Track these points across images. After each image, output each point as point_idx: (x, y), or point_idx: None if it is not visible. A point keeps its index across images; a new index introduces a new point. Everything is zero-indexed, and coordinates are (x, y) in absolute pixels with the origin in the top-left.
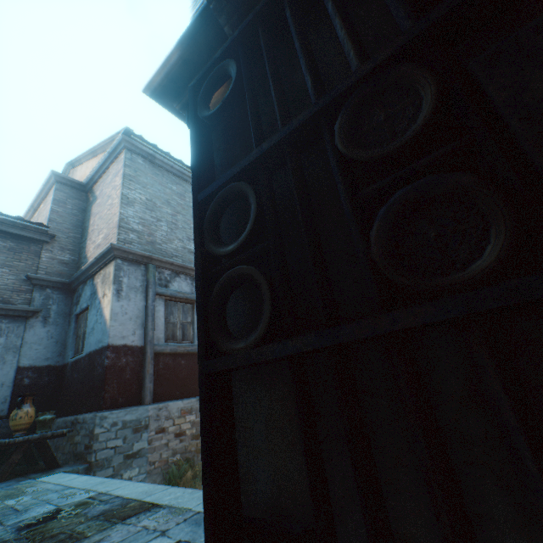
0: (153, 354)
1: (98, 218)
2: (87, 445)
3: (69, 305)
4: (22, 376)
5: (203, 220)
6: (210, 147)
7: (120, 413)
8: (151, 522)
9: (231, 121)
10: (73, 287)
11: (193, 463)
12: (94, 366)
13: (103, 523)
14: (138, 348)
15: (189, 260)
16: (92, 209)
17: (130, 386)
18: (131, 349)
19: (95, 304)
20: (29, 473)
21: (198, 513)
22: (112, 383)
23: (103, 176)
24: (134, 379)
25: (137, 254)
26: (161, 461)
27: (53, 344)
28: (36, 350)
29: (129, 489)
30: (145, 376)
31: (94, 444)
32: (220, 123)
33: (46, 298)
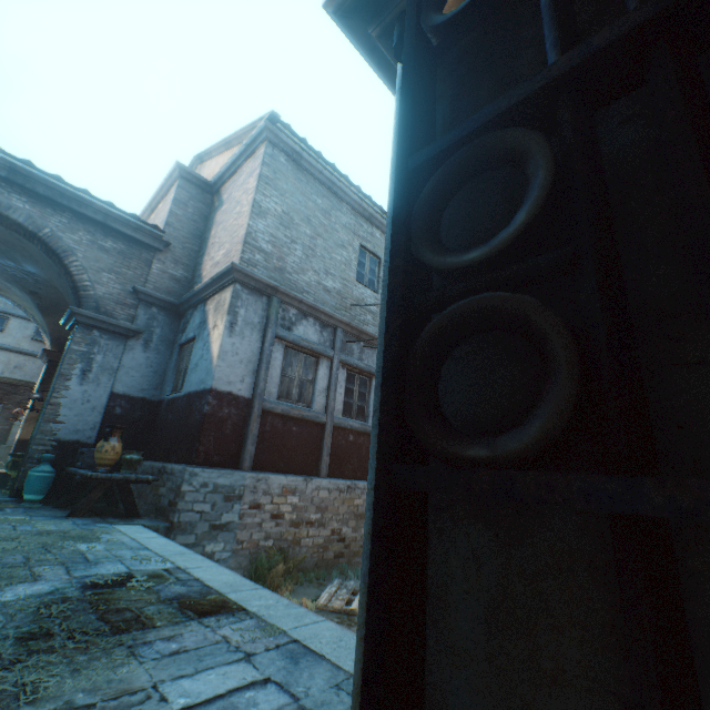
0: (261, 411)
1: (221, 229)
2: (172, 501)
3: (175, 331)
4: (115, 403)
5: (411, 204)
6: (433, 86)
7: (213, 474)
8: (234, 633)
9: (473, 45)
10: (181, 310)
11: (286, 555)
12: (192, 411)
13: (177, 614)
14: (245, 399)
15: (322, 300)
16: (216, 216)
17: (228, 444)
18: (236, 400)
19: (203, 335)
20: (107, 516)
21: (295, 642)
22: (209, 436)
23: (234, 175)
24: (234, 437)
25: (260, 282)
26: (250, 543)
27: (151, 374)
28: (132, 377)
29: (211, 574)
30: (247, 436)
31: (179, 502)
32: (465, 34)
33: (150, 318)
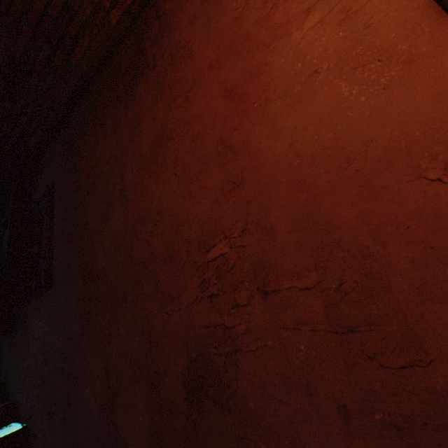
0: None
1: None
2: None
3: None
4: None
5: None
6: None
7: None
8: None
9: None
10: None
11: None
12: None
13: None
14: None
15: None
16: None
17: None
18: None
19: None
20: None
21: None
22: None
23: None
24: None
25: None
26: None
27: None
28: None
29: None
30: None
31: None
32: None
33: None
